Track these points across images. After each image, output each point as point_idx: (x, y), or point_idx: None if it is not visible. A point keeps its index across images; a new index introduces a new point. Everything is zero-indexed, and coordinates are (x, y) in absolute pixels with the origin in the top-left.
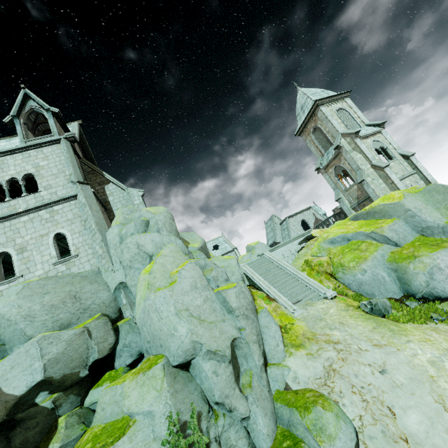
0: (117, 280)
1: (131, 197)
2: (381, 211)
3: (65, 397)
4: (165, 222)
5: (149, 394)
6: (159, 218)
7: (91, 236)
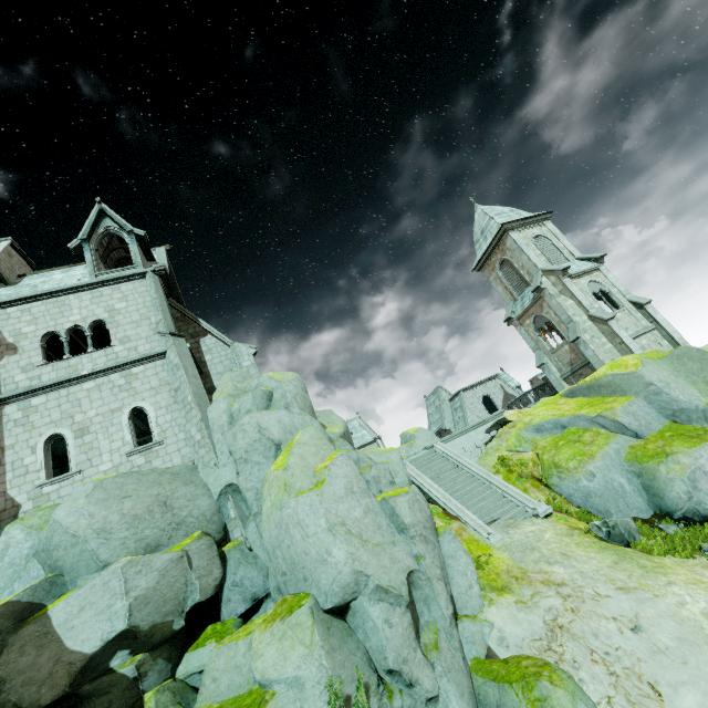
0: (224, 480)
1: (239, 356)
2: (610, 384)
3: (152, 661)
4: (296, 395)
5: (294, 651)
6: (287, 389)
7: (184, 413)
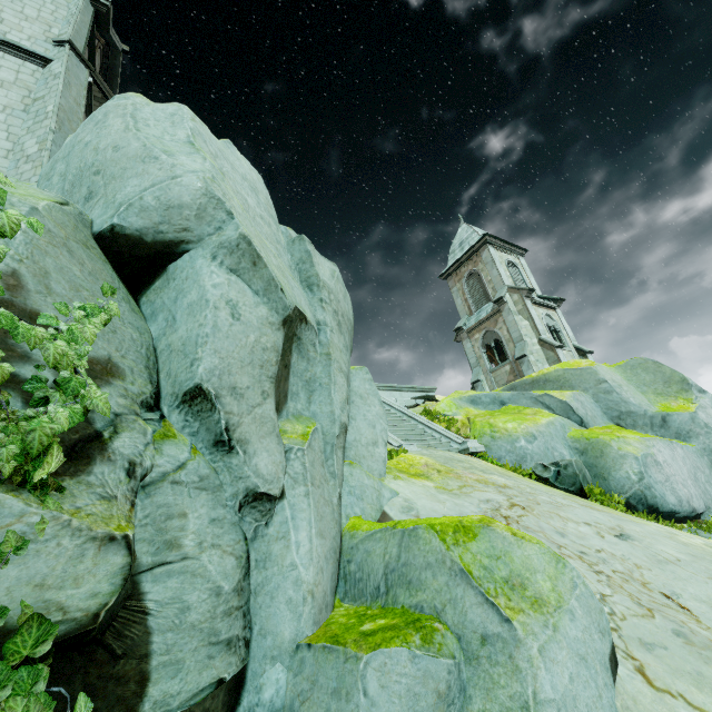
0: None
1: None
2: (559, 378)
3: None
4: None
5: None
6: None
7: (30, 123)
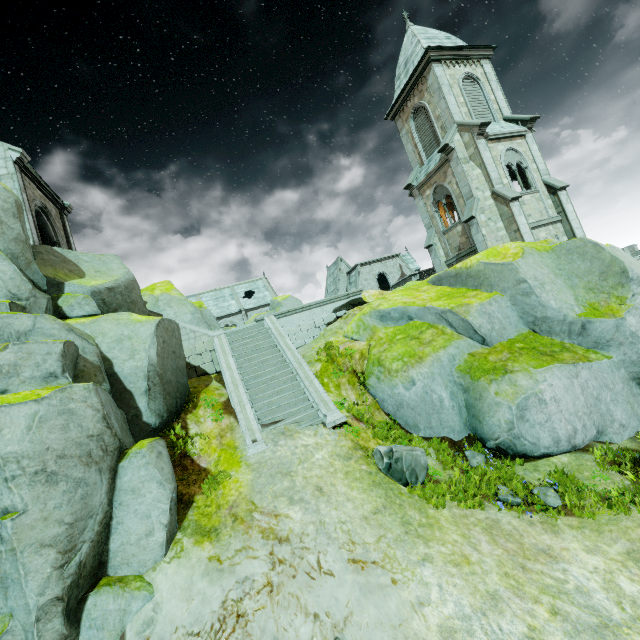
0: None
1: None
2: (479, 274)
3: None
4: None
5: None
6: None
7: None
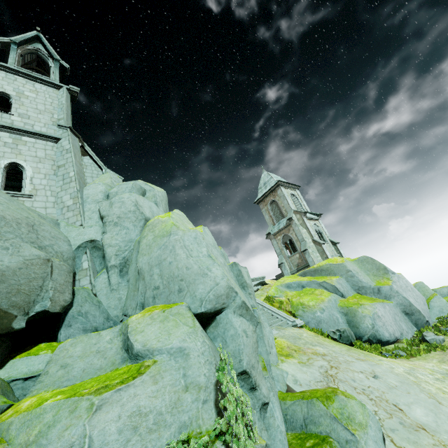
0: (87, 236)
1: None
2: (328, 269)
3: None
4: (162, 200)
5: (178, 329)
6: (158, 193)
7: (61, 183)
